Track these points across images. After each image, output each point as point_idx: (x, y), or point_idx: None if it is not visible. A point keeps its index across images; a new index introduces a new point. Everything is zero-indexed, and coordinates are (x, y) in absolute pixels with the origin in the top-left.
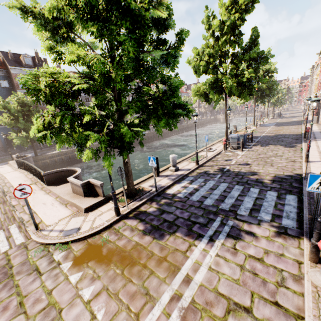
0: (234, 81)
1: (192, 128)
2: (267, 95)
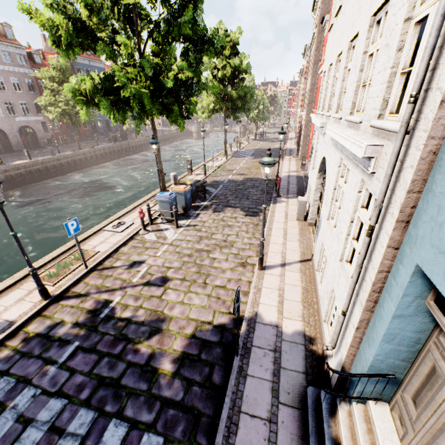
0: (145, 84)
1: (146, 147)
2: (240, 109)
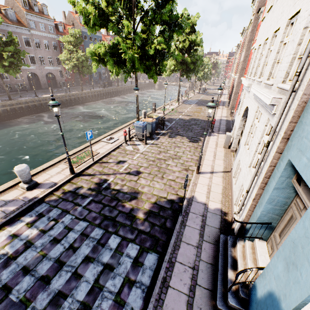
0: (137, 52)
1: (123, 93)
2: (192, 70)
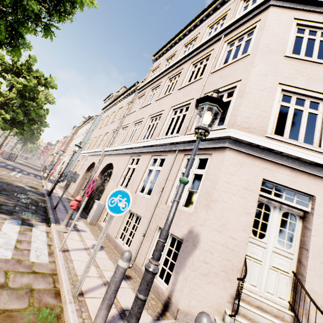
0: None
1: None
2: (31, 140)
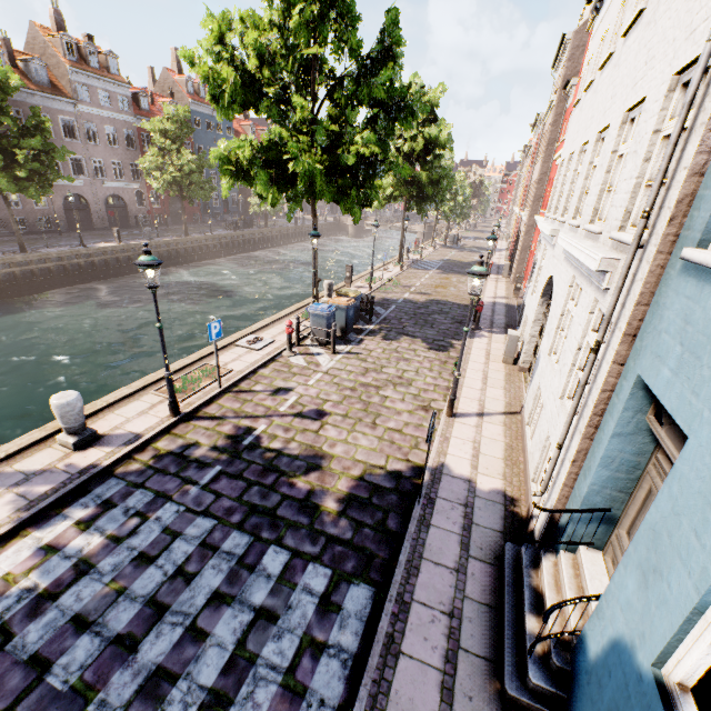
0: (321, 159)
1: (278, 242)
2: (430, 199)
